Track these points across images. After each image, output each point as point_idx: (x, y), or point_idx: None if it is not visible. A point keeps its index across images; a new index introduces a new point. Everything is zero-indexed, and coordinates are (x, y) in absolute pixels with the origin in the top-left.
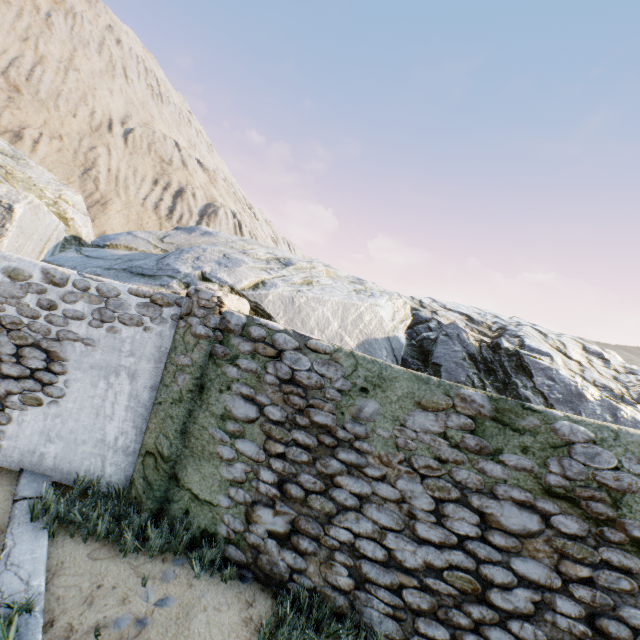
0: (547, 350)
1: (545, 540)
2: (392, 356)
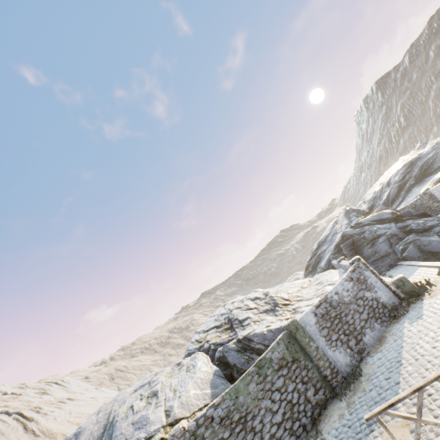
0: (246, 315)
1: (286, 379)
2: (221, 378)
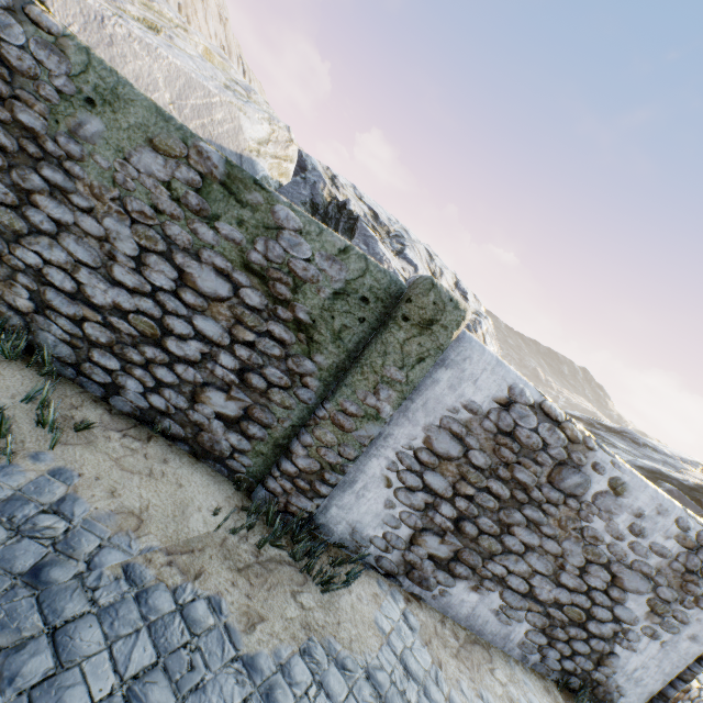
0: (419, 264)
1: (230, 307)
2: None
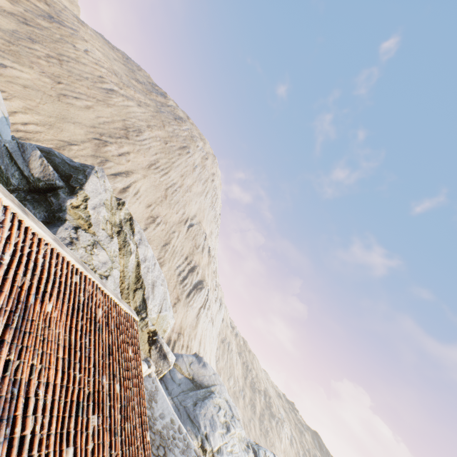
0: None
1: None
2: None
